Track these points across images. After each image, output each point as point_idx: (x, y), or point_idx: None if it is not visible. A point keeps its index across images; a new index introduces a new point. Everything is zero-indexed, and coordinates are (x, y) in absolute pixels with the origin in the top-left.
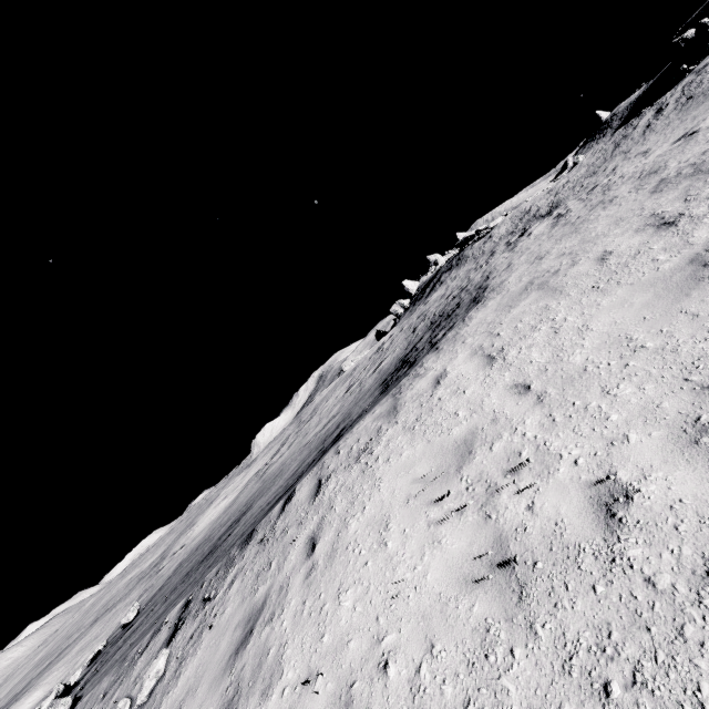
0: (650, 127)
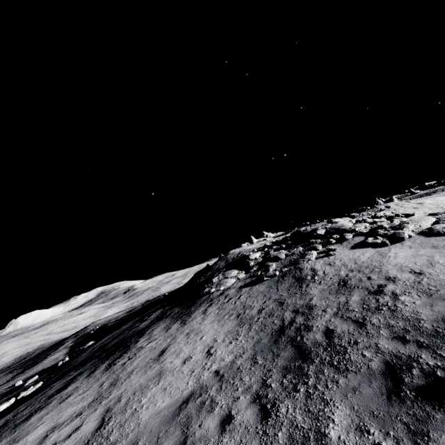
0: None
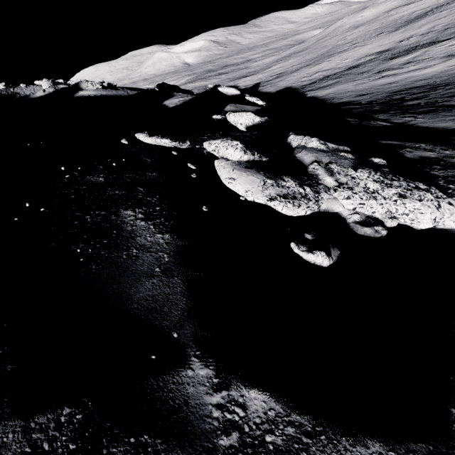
0: None
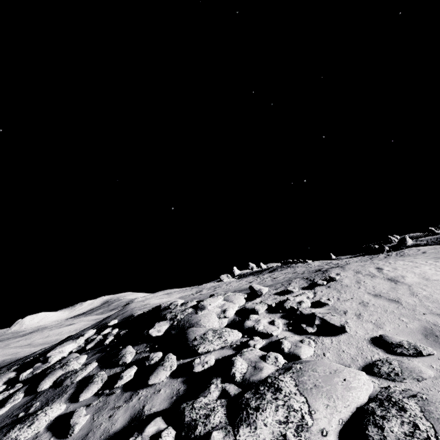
0: (387, 257)
